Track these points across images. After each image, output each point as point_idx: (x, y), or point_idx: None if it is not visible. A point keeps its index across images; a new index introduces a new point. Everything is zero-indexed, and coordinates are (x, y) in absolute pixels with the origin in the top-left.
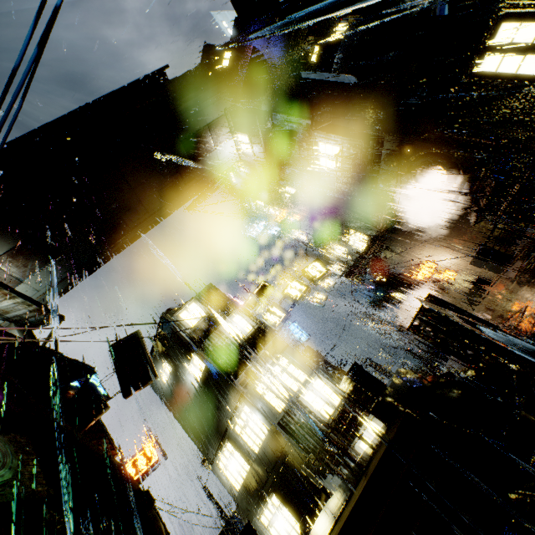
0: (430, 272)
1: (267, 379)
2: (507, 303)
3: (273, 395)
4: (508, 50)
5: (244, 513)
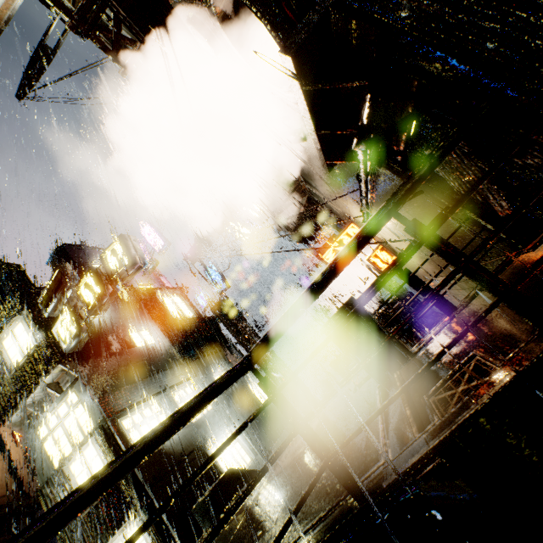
0: None
1: (50, 421)
2: None
3: (53, 445)
4: None
5: None
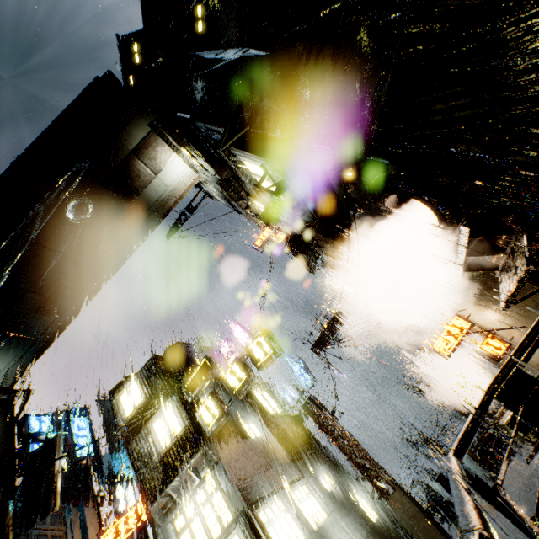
0: (458, 339)
1: (188, 510)
2: None
3: (190, 538)
4: None
5: None
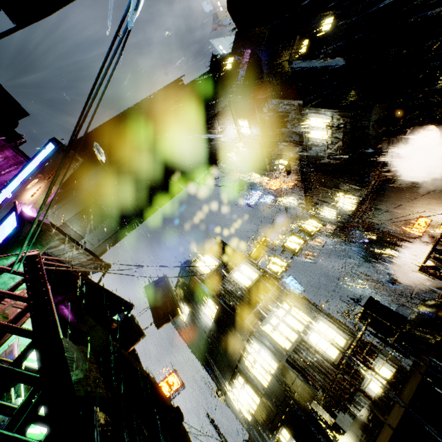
0: (425, 227)
1: (272, 321)
2: None
3: (279, 335)
4: None
5: None
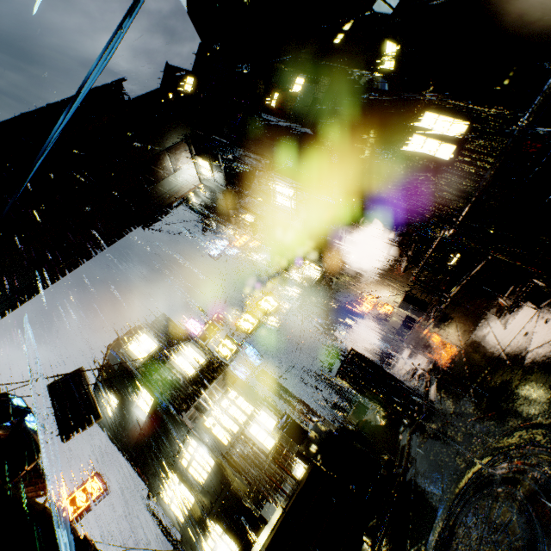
0: (372, 306)
1: (215, 413)
2: (414, 352)
3: (221, 429)
4: (429, 135)
5: (188, 544)
